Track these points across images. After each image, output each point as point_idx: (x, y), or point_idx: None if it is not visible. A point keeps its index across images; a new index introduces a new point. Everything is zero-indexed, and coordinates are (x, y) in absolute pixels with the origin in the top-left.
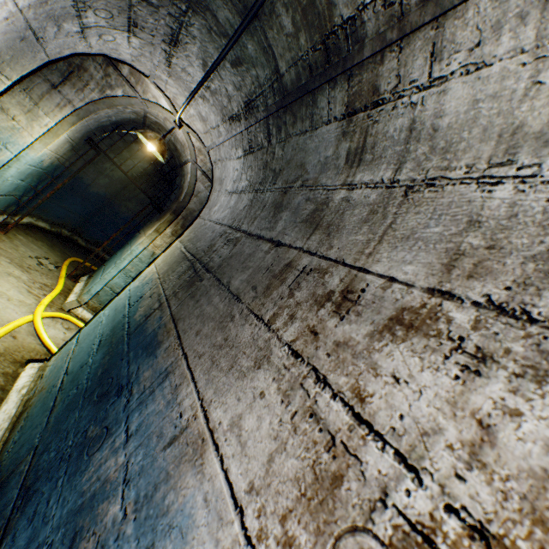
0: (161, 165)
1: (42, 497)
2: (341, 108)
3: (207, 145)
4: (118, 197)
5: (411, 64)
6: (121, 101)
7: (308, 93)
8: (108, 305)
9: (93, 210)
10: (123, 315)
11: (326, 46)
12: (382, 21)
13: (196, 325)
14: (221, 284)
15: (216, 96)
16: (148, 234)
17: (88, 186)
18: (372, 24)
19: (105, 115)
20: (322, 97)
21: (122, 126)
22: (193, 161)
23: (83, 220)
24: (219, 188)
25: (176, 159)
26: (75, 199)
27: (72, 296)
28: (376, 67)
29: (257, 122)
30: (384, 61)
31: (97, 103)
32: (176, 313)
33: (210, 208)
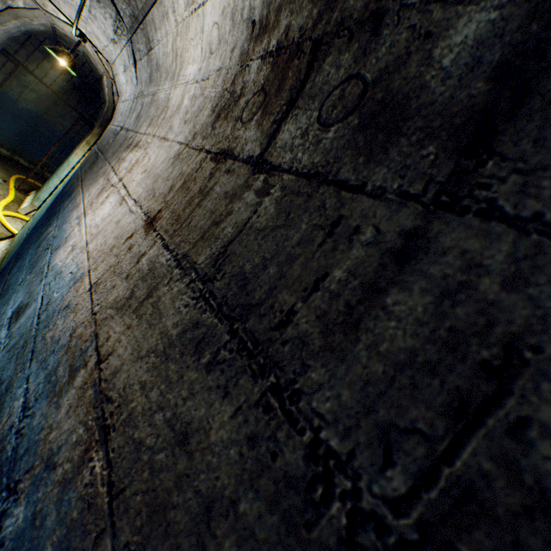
0: (88, 78)
1: (25, 254)
2: (145, 47)
3: (109, 61)
4: (51, 114)
5: (153, 31)
6: (25, 13)
7: (135, 34)
8: (51, 196)
9: (28, 128)
10: (59, 194)
11: (130, 7)
12: (140, 3)
13: (90, 178)
14: (104, 158)
15: (98, 20)
16: (81, 147)
17: (16, 102)
18: (139, 3)
19: (13, 26)
20: (139, 38)
21: (34, 36)
22: (107, 75)
23: (20, 140)
24: (120, 100)
25: (96, 72)
26: (5, 116)
27: (25, 204)
28: (147, 27)
29: (124, 47)
30: (147, 25)
31: (2, 14)
32: (84, 178)
33: (116, 117)
